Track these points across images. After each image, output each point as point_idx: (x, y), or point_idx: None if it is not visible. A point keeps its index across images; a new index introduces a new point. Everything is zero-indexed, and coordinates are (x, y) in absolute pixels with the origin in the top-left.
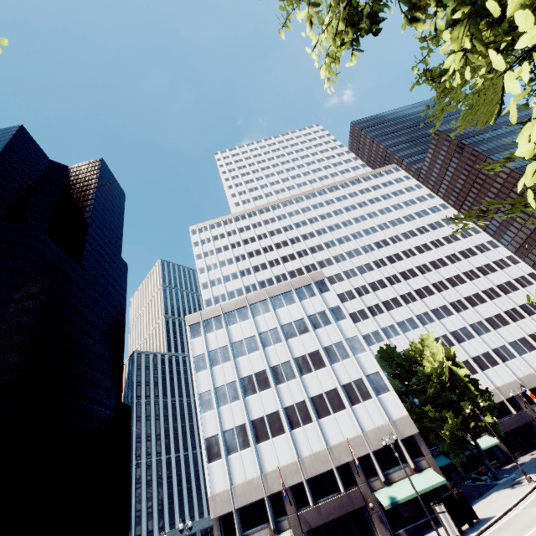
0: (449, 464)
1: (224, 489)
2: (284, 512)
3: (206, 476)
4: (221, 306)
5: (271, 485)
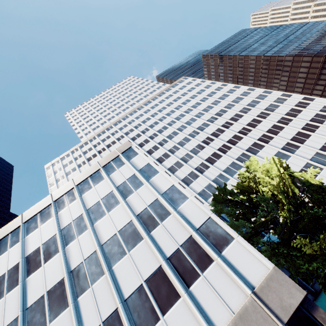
0: None
1: None
2: None
3: None
4: (22, 216)
5: None
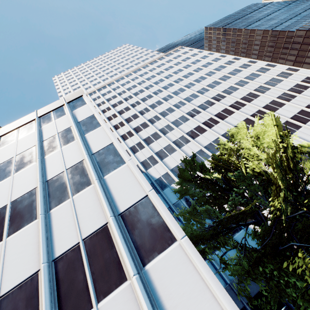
0: None
1: None
2: None
3: None
4: None
5: None
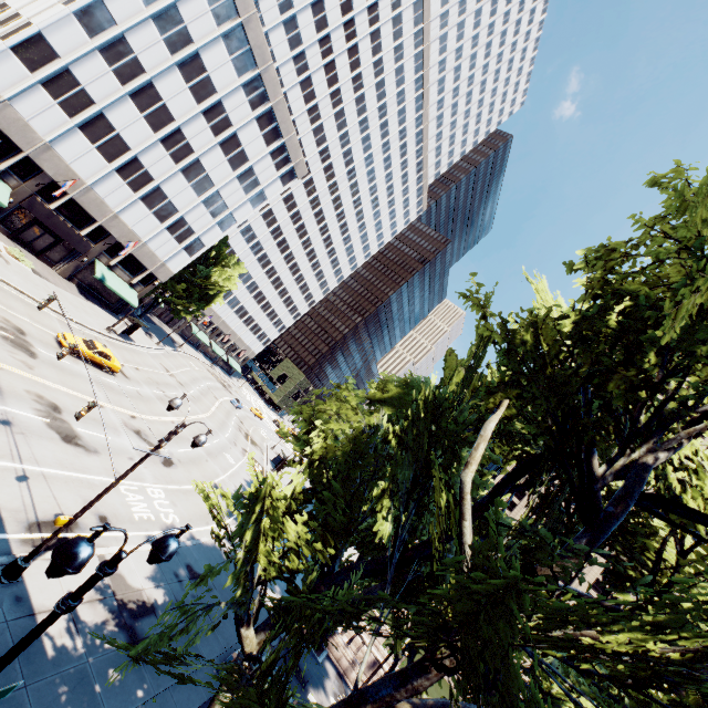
0: None
1: None
2: (23, 177)
3: None
4: (253, 15)
5: (44, 159)
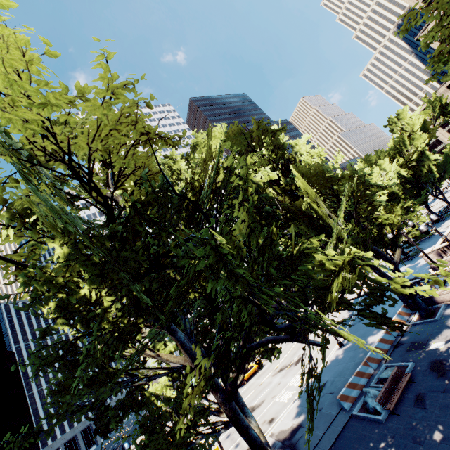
0: None
1: None
2: None
3: None
4: None
5: None
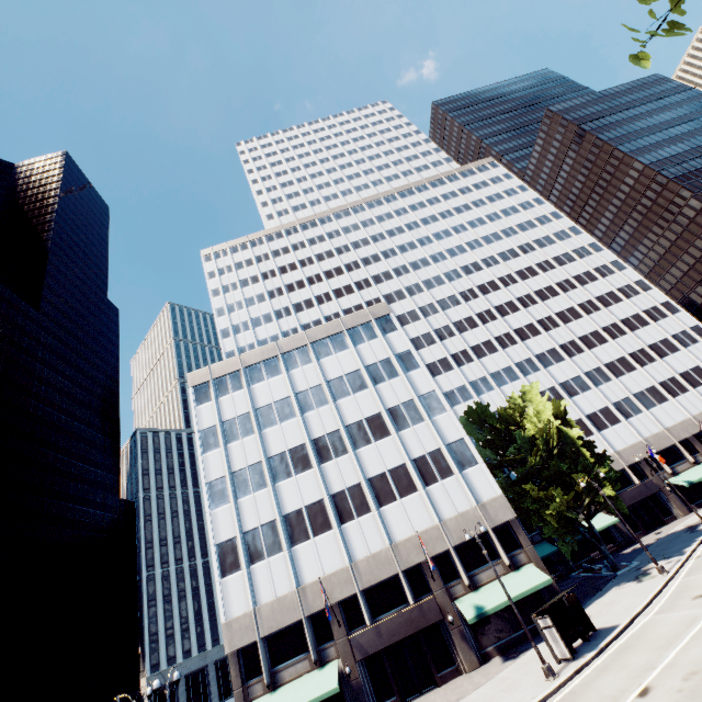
0: (554, 552)
1: (245, 612)
2: (330, 636)
3: (218, 597)
4: (240, 358)
5: (312, 601)
